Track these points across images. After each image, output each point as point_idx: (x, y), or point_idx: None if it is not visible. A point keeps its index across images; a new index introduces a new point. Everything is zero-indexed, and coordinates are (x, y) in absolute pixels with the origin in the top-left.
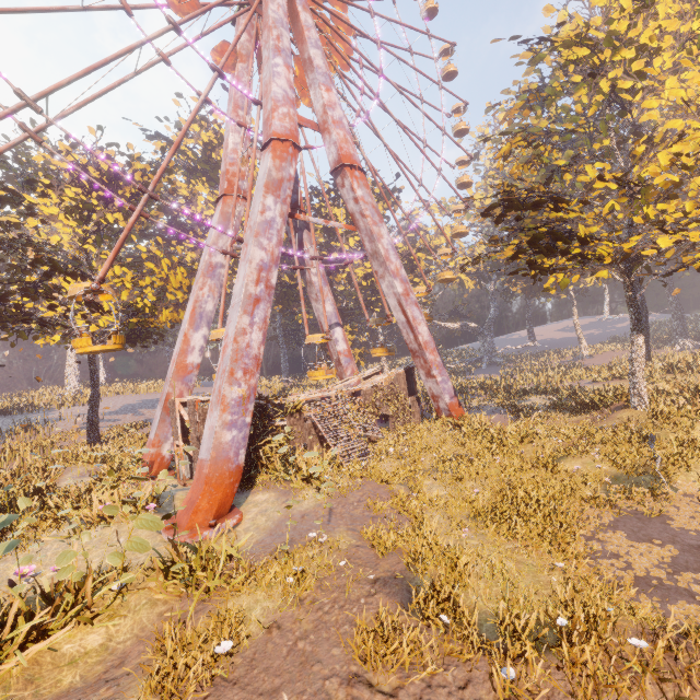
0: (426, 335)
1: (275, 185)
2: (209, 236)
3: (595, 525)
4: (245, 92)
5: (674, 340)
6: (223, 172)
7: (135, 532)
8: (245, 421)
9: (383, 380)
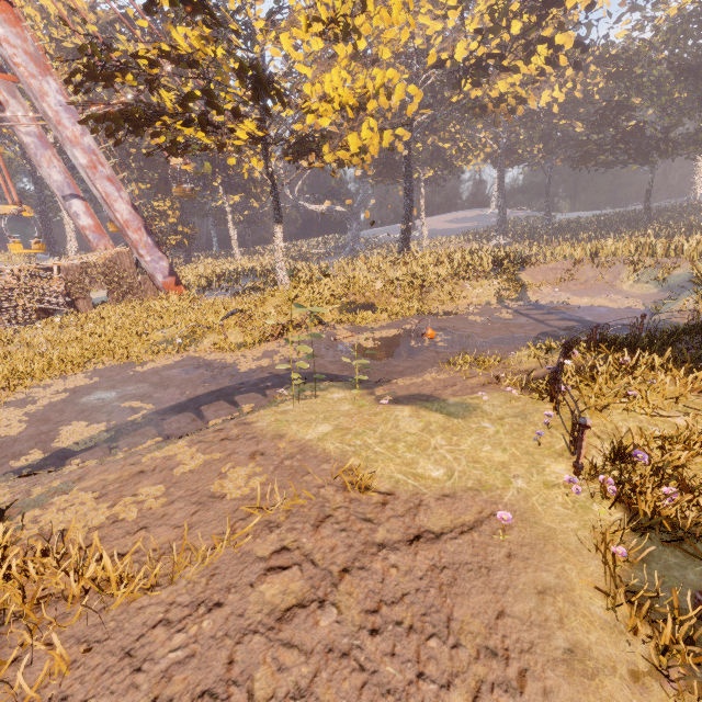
0: (126, 213)
1: None
2: None
3: (89, 370)
4: None
5: (494, 237)
6: None
7: None
8: None
9: (96, 257)
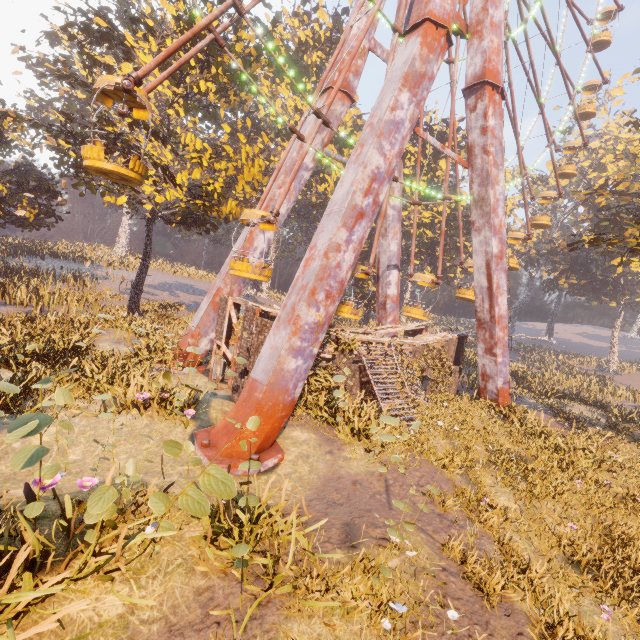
0: (503, 308)
1: (415, 79)
2: (301, 131)
3: None
4: None
5: None
6: (337, 60)
7: (167, 435)
8: (312, 351)
9: (436, 340)
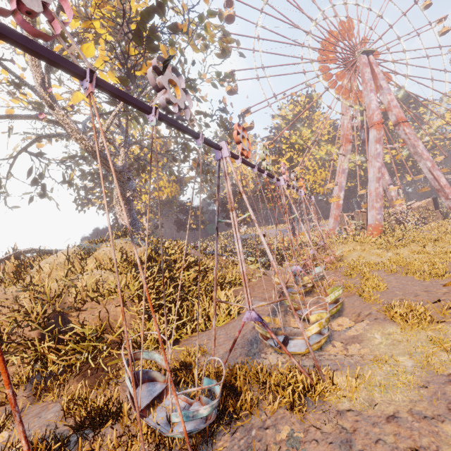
0: (444, 182)
1: (378, 140)
2: (340, 159)
3: None
4: (357, 108)
5: None
6: (342, 135)
7: None
8: (381, 213)
9: (421, 203)
